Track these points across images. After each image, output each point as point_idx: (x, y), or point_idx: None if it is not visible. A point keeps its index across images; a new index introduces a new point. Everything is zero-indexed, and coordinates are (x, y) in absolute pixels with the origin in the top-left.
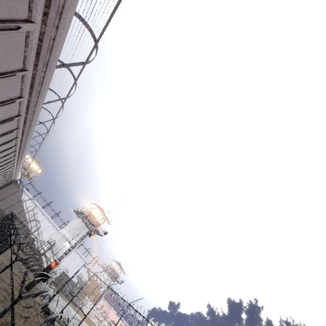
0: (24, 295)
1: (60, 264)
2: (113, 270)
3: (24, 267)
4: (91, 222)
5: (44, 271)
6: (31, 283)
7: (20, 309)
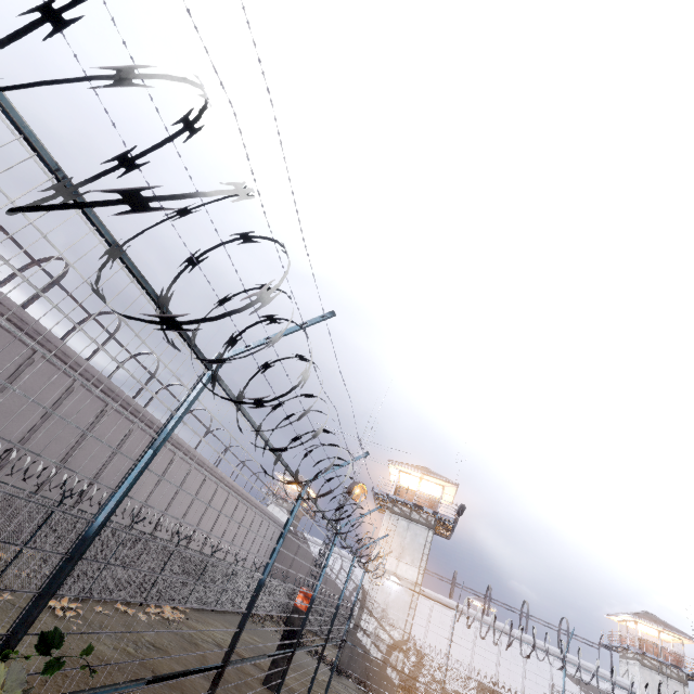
0: (235, 688)
1: (454, 663)
2: (638, 640)
3: (325, 670)
4: (403, 502)
5: (286, 623)
6: (271, 665)
7: (156, 692)
